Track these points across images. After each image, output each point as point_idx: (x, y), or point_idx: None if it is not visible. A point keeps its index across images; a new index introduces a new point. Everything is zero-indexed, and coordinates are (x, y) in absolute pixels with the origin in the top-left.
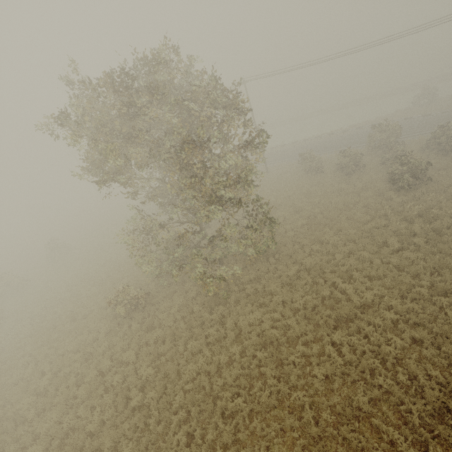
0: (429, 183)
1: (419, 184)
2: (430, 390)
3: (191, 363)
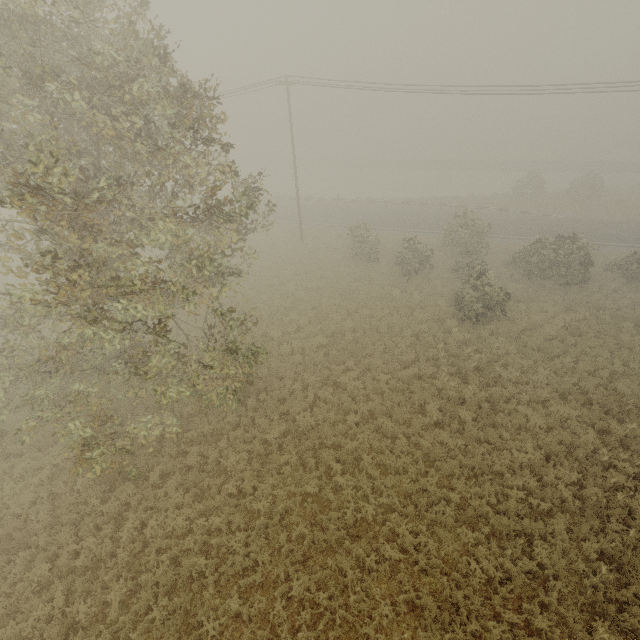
0: (503, 319)
1: (491, 317)
2: None
3: (11, 621)
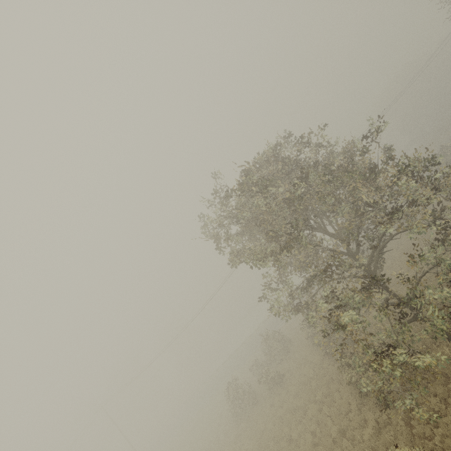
0: None
1: None
2: None
3: None
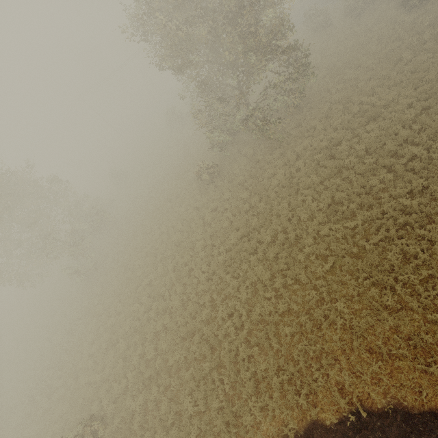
0: None
1: None
2: (434, 123)
3: (272, 178)
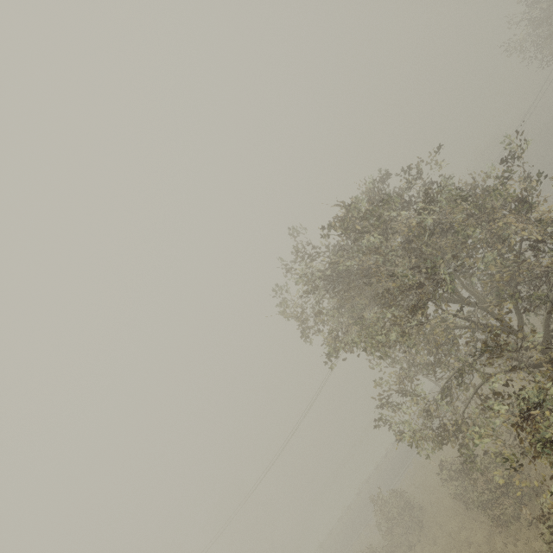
0: None
1: None
2: None
3: None
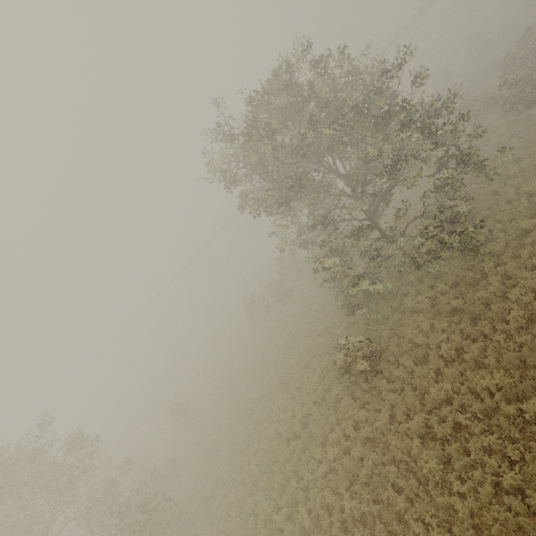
0: None
1: None
2: None
3: None
